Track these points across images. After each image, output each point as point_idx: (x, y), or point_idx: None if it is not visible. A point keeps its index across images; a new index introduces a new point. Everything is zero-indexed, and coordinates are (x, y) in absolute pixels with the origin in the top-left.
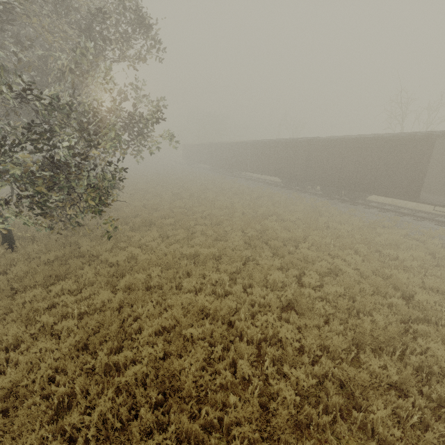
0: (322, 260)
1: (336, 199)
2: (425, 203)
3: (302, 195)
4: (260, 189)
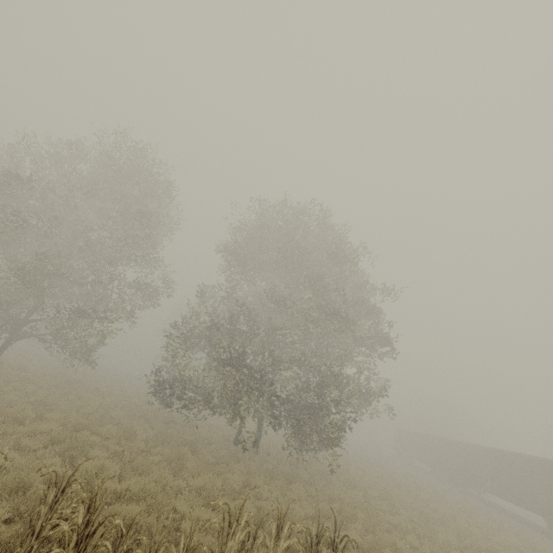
0: None
1: None
2: None
3: None
4: (508, 524)
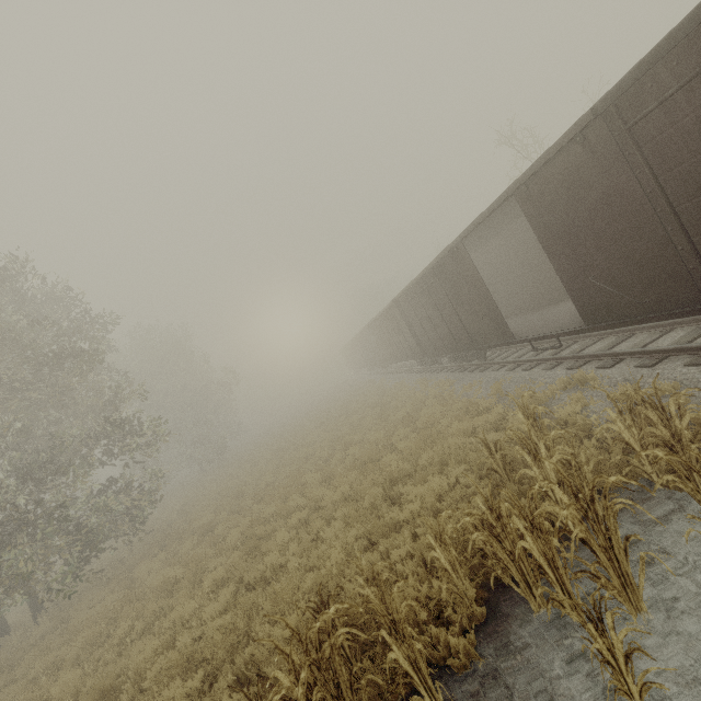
0: (269, 553)
1: (471, 367)
2: (520, 342)
3: (435, 376)
4: (396, 388)
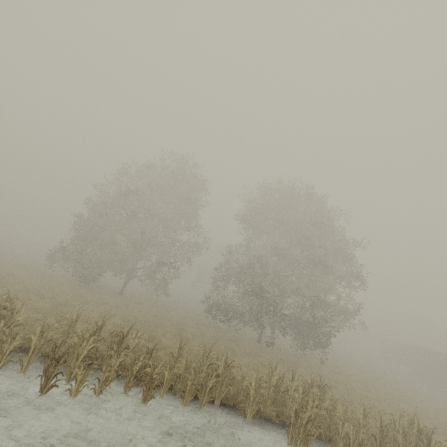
0: None
1: None
2: None
3: None
4: None
